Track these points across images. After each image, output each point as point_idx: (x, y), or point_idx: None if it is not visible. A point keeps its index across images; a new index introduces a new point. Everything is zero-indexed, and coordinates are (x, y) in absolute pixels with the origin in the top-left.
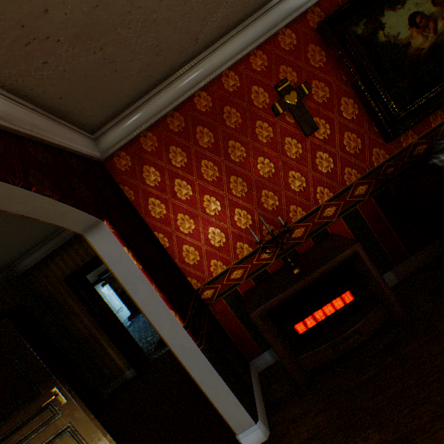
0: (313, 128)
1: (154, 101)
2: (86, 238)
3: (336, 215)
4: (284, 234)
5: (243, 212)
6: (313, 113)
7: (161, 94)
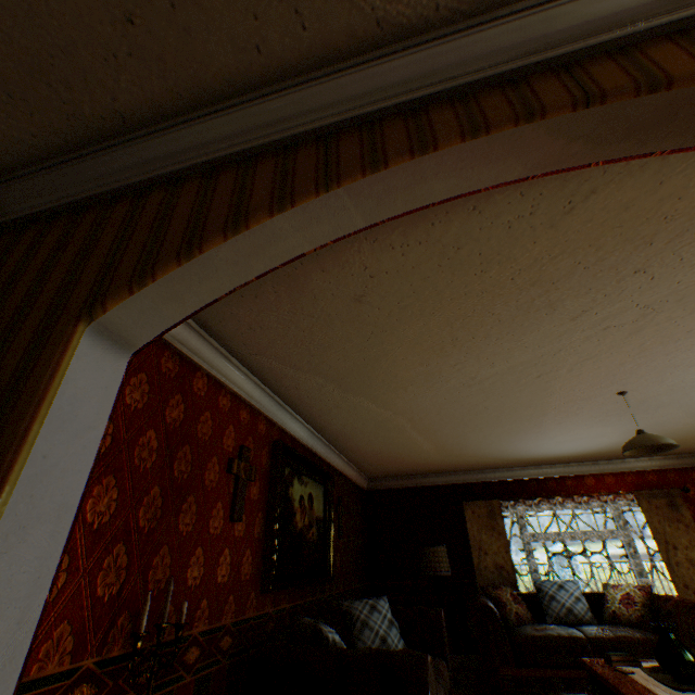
0: (241, 516)
1: (184, 326)
2: (80, 331)
3: (195, 667)
4: (133, 657)
5: (125, 558)
6: (245, 500)
7: (194, 332)
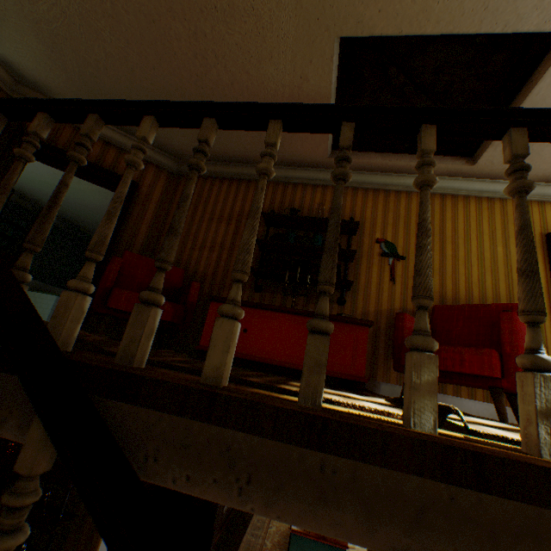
0: None
1: None
2: None
3: None
4: None
5: None
6: None
7: None
